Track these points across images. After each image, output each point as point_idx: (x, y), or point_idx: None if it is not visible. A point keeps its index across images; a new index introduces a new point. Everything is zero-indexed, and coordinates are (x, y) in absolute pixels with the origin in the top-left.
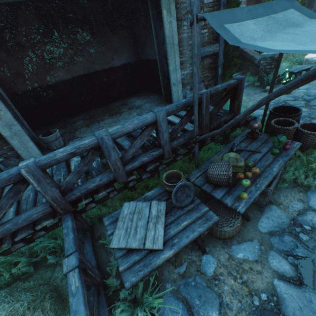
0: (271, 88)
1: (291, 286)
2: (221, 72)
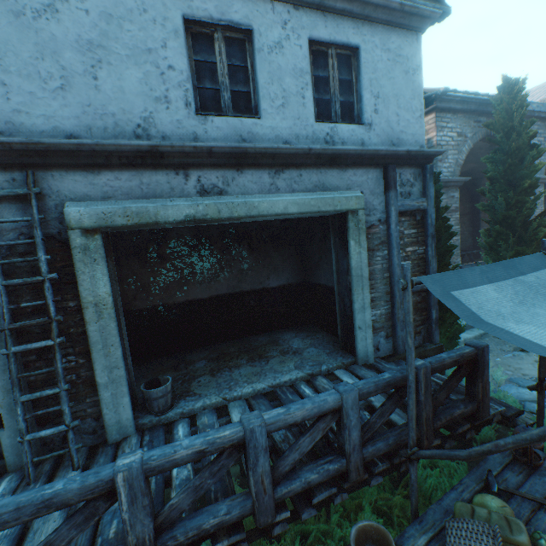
0: (542, 366)
1: None
2: (437, 316)
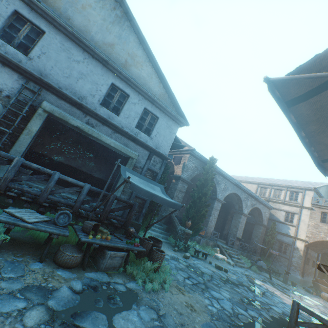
0: (151, 219)
1: (70, 291)
2: (145, 212)
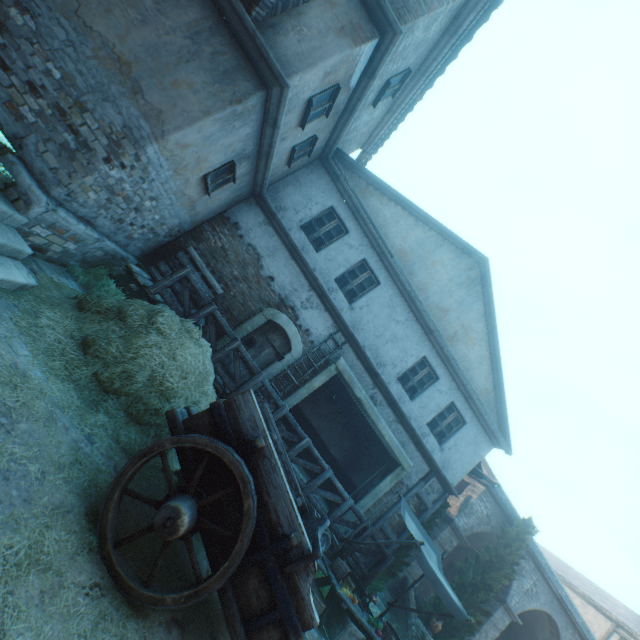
0: (401, 595)
1: None
2: None
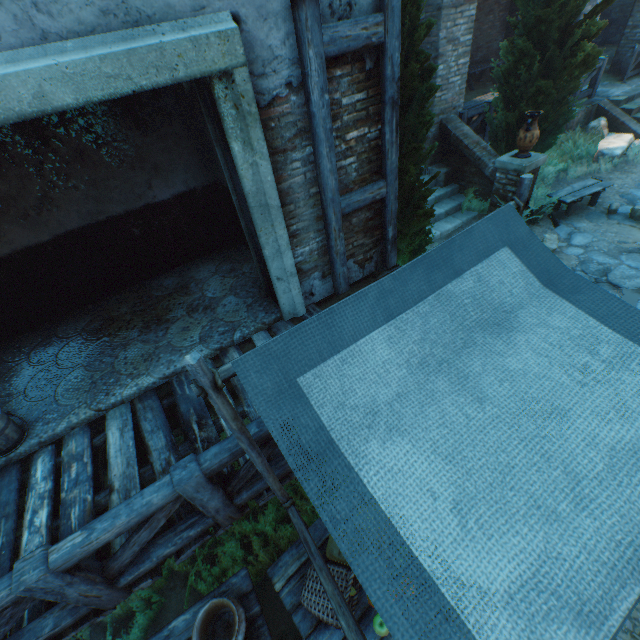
0: None
1: None
2: (395, 233)
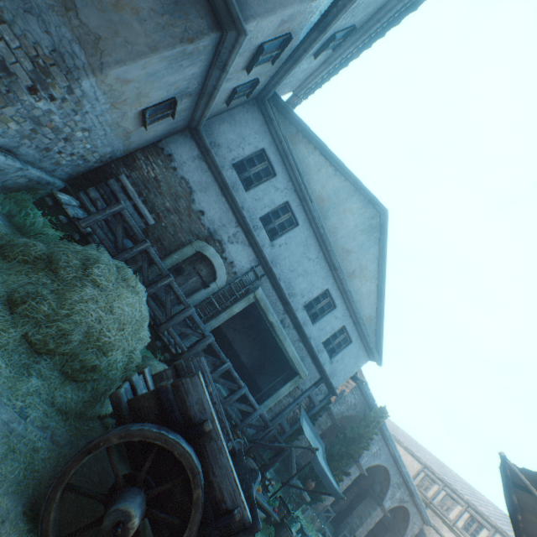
0: (292, 477)
1: None
2: None
